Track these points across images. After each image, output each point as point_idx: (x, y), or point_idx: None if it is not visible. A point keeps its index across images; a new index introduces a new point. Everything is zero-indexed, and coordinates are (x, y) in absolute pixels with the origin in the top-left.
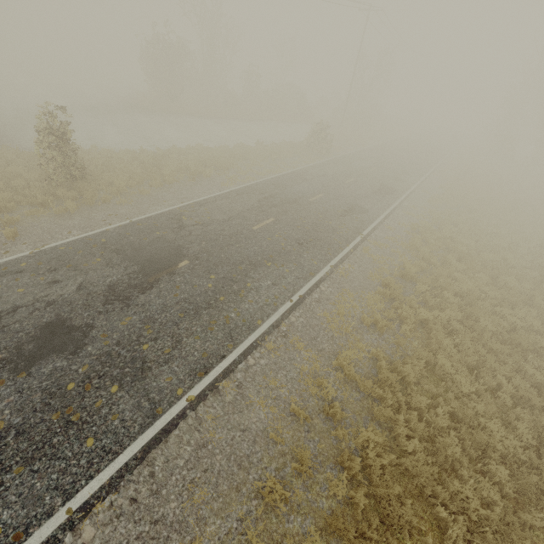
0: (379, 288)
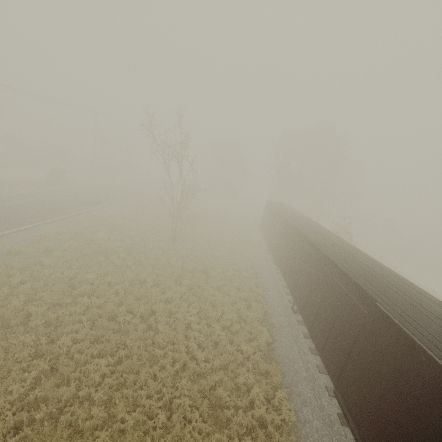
0: (32, 239)
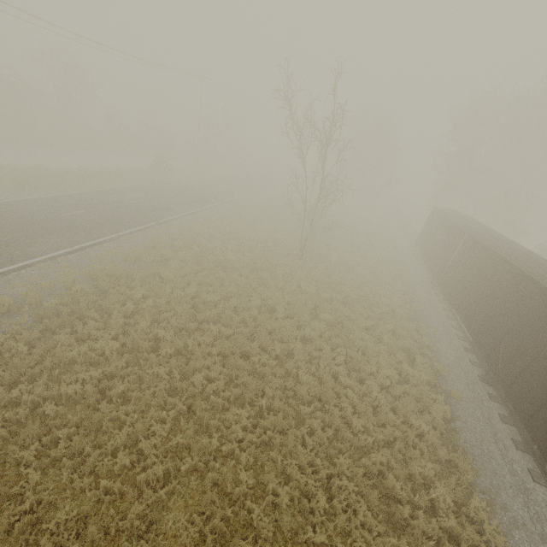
0: (147, 244)
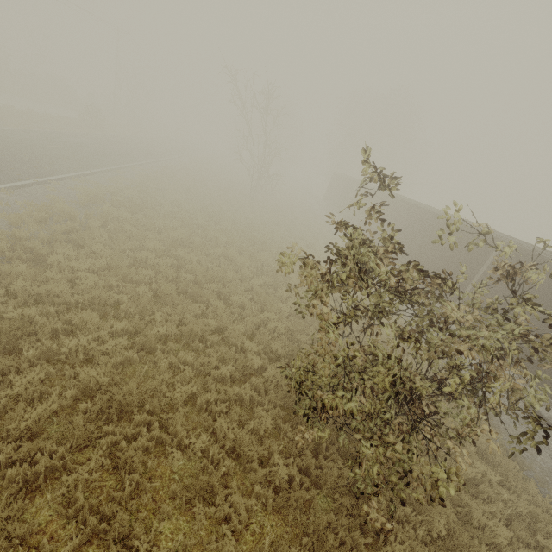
0: (140, 177)
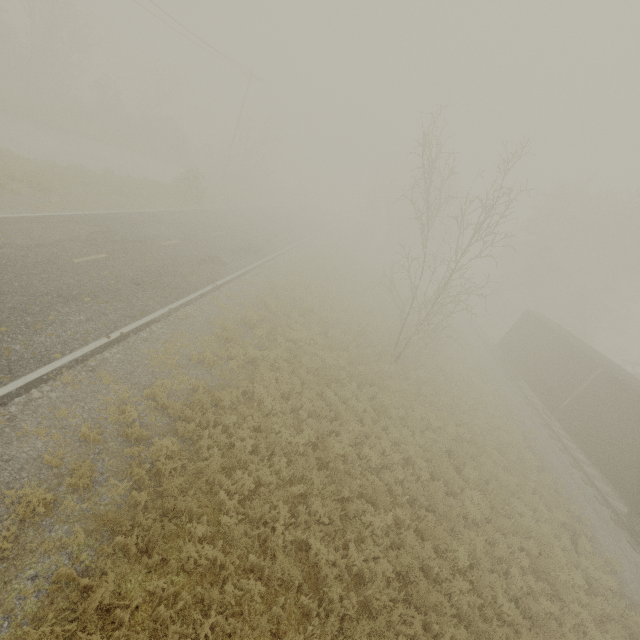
0: (217, 331)
